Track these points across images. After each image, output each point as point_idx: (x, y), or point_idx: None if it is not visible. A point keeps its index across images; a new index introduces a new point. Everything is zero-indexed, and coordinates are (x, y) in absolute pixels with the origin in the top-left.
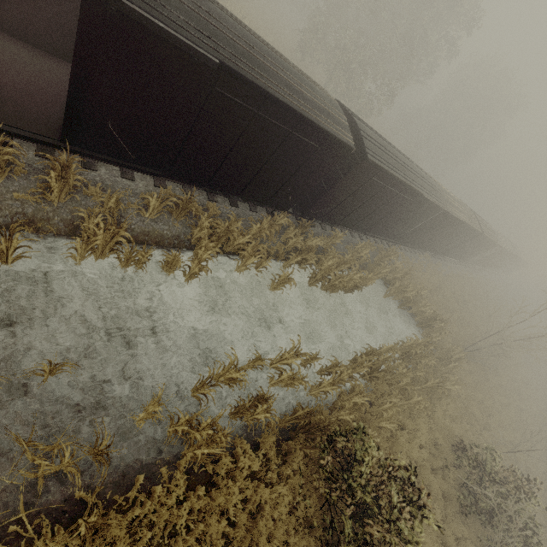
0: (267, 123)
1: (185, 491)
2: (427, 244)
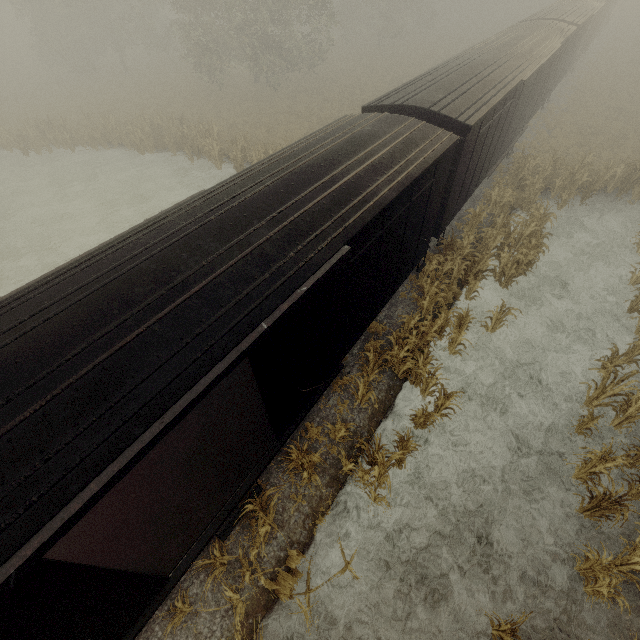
0: (391, 225)
1: None
2: (535, 107)
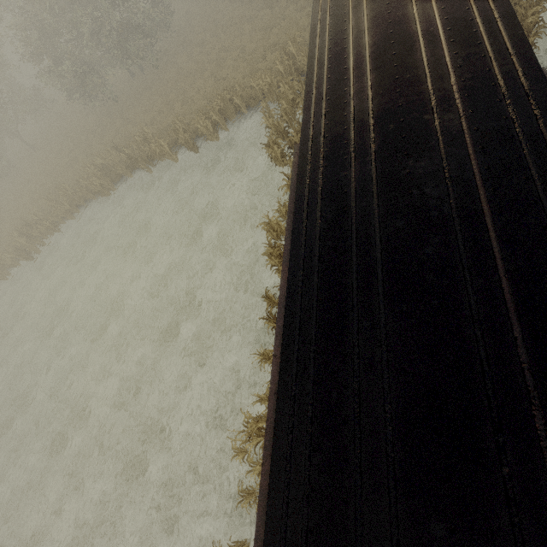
0: None
1: None
2: None
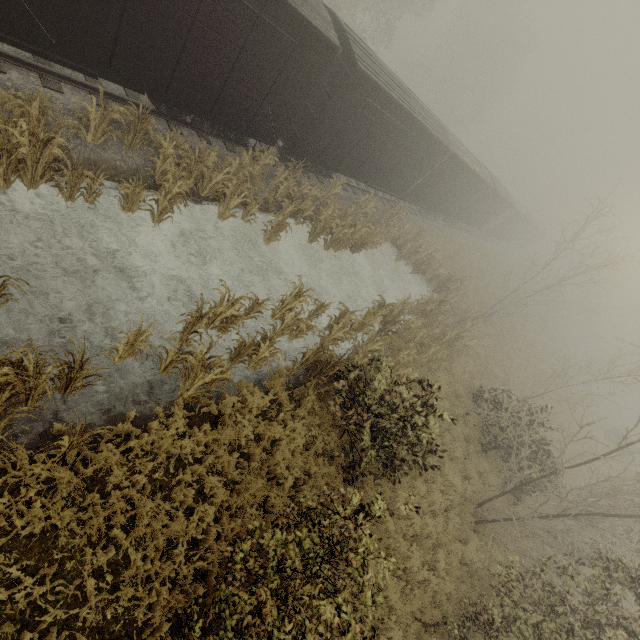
0: None
1: (187, 429)
2: (438, 203)
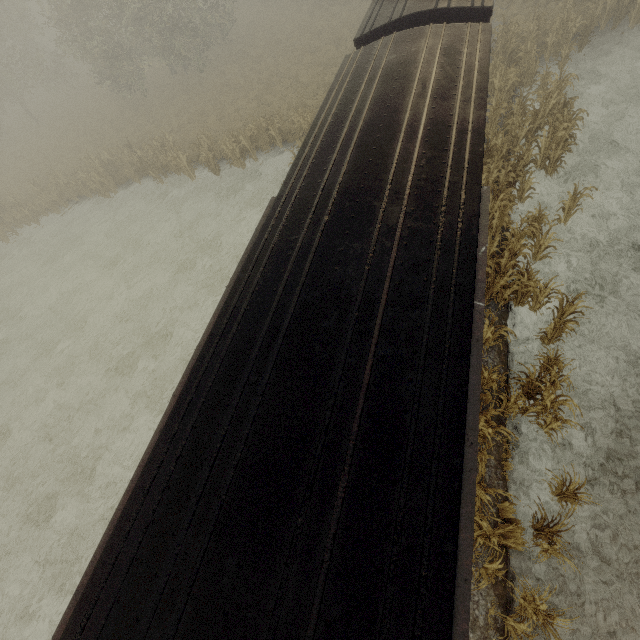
0: None
1: None
2: None
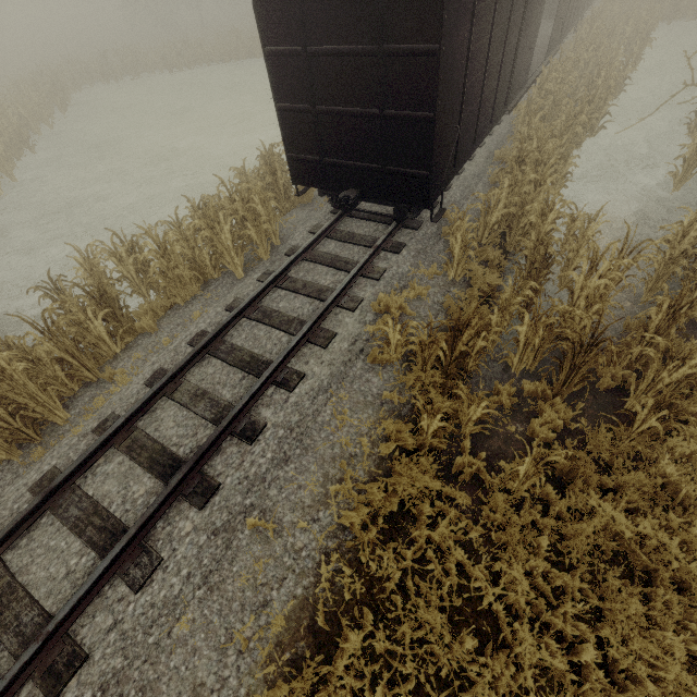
0: None
1: None
2: None
